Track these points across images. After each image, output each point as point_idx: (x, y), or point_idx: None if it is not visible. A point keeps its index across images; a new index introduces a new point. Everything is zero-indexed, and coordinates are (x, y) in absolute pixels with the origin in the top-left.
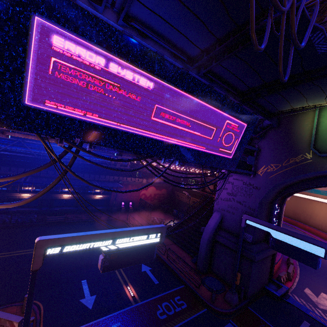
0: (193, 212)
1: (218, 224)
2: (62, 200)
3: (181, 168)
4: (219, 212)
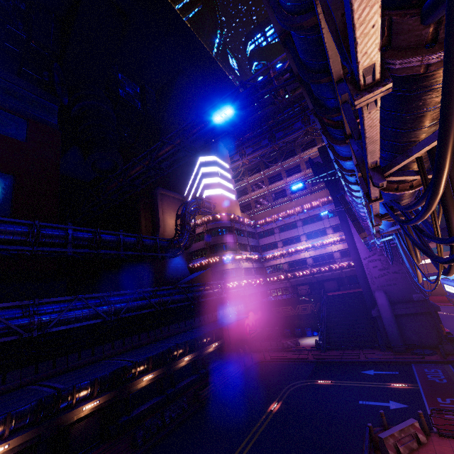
0: (325, 314)
1: (388, 299)
2: (179, 369)
3: (263, 280)
4: (380, 289)
